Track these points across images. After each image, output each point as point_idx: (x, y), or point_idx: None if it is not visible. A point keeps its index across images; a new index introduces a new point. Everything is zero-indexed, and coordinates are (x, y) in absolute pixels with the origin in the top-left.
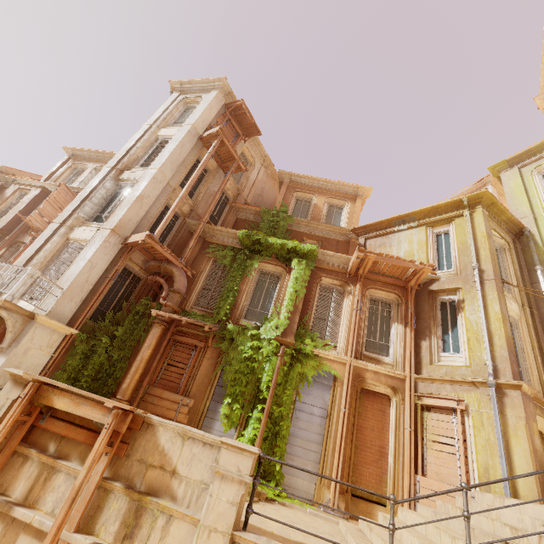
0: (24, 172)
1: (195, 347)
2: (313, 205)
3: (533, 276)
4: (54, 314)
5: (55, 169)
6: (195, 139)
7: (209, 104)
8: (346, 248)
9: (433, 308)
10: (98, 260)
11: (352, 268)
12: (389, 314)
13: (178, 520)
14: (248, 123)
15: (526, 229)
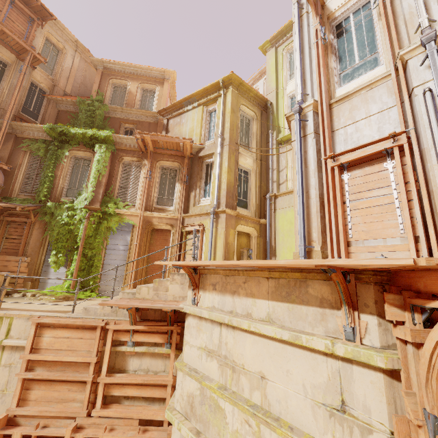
0: None
1: (26, 223)
2: (127, 91)
3: (268, 138)
4: None
5: None
6: None
7: None
8: (156, 129)
9: (200, 170)
10: None
11: (141, 147)
12: (175, 177)
13: None
14: (37, 5)
15: (268, 102)
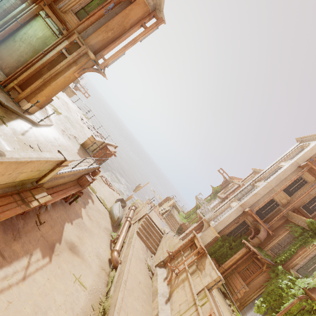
0: (237, 178)
1: (260, 268)
2: None
3: None
4: (215, 228)
5: (246, 177)
6: (296, 167)
7: (311, 147)
8: None
9: None
10: (232, 214)
11: None
12: None
13: (199, 277)
14: None
15: None
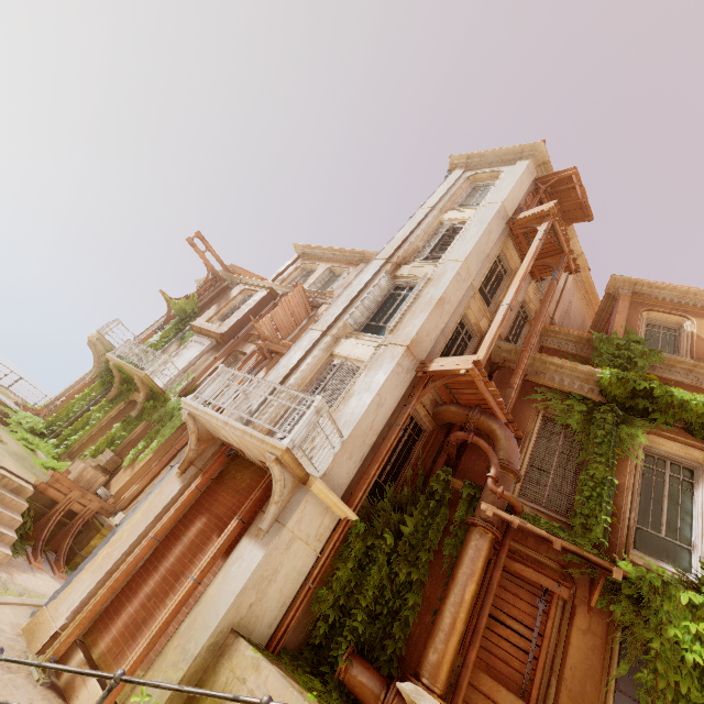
0: (248, 273)
1: (545, 592)
2: (688, 334)
3: None
4: (328, 479)
5: (283, 269)
6: (503, 224)
7: (519, 176)
8: None
9: None
10: (386, 394)
11: None
12: None
13: None
14: (571, 204)
15: None
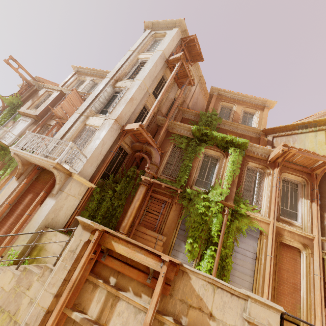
0: (48, 81)
1: (165, 202)
2: (233, 111)
3: None
4: (82, 174)
5: (67, 80)
6: (163, 61)
7: (172, 37)
8: (257, 142)
9: None
10: (107, 140)
11: (273, 157)
12: (296, 191)
13: None
14: (195, 52)
15: None
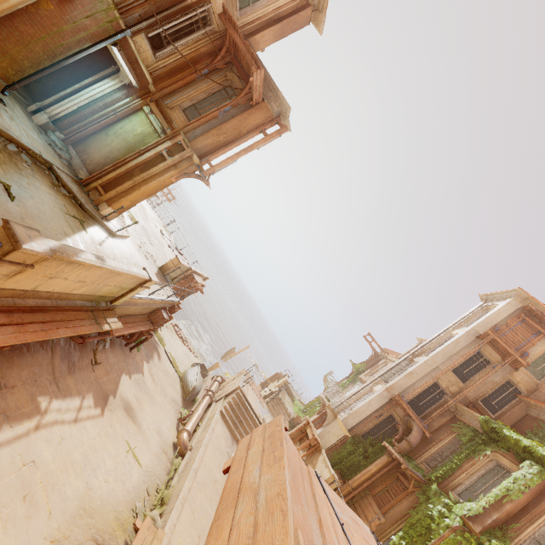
0: (394, 352)
1: (406, 489)
2: None
3: None
4: (345, 421)
5: (407, 351)
6: (473, 337)
7: (497, 310)
8: None
9: None
10: (373, 402)
11: None
12: None
13: None
14: None
15: None
